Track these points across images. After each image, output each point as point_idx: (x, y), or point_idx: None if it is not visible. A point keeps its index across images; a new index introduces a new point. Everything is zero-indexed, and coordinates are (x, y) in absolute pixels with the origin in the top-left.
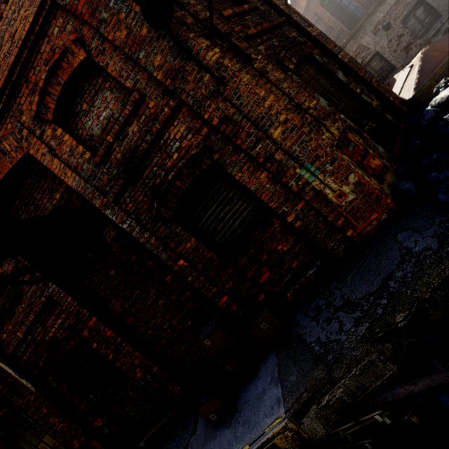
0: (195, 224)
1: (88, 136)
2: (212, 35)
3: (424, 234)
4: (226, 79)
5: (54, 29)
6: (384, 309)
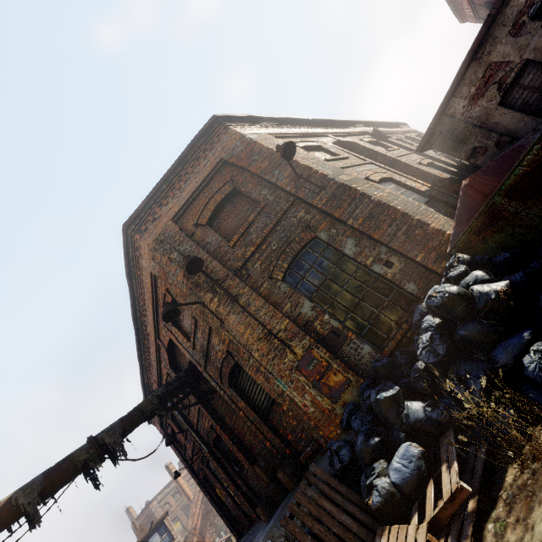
0: (243, 390)
1: (187, 331)
2: (214, 285)
3: None
4: (223, 320)
5: (159, 284)
6: None
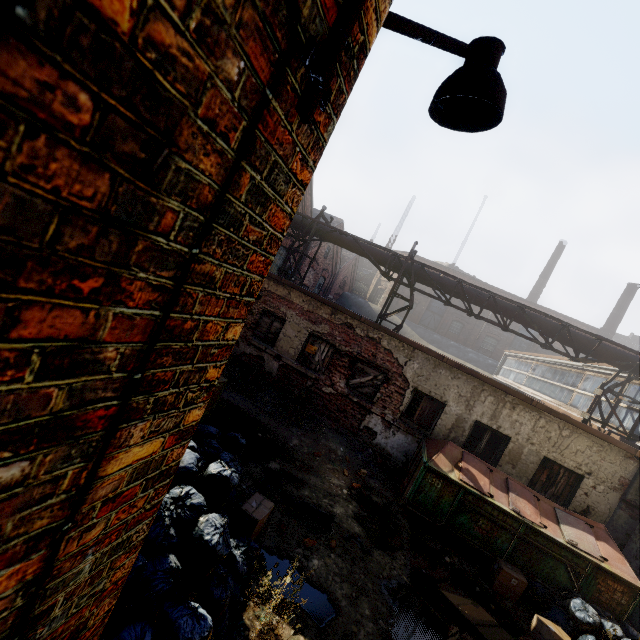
0: None
1: None
2: None
3: None
4: (318, 113)
5: None
6: None
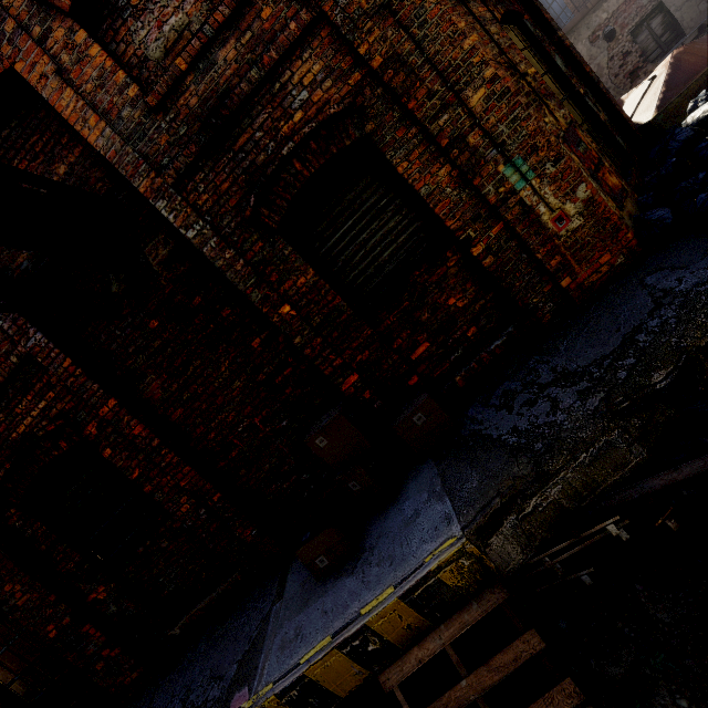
0: (316, 247)
1: (137, 58)
2: None
3: (692, 268)
4: None
5: None
6: (630, 371)
